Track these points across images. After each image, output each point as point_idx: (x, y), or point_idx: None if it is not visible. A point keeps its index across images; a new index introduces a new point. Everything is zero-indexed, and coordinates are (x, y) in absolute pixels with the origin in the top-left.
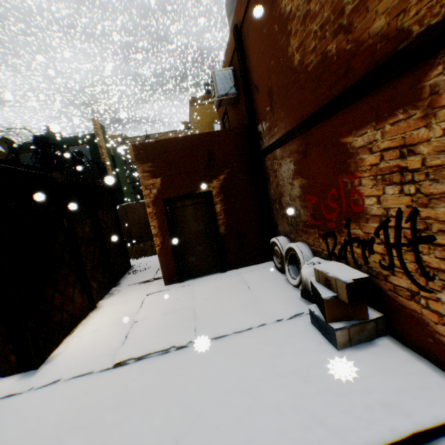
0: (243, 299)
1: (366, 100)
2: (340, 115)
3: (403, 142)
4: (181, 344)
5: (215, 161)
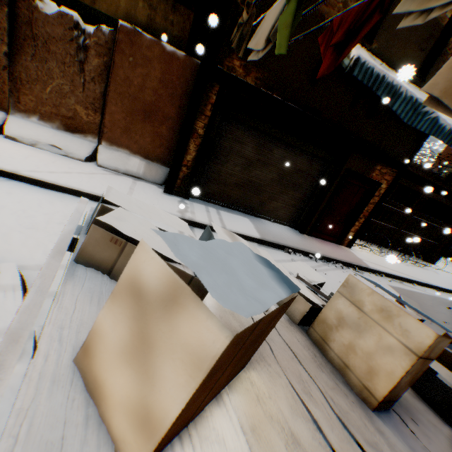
0: None
1: None
2: None
3: None
4: None
5: None
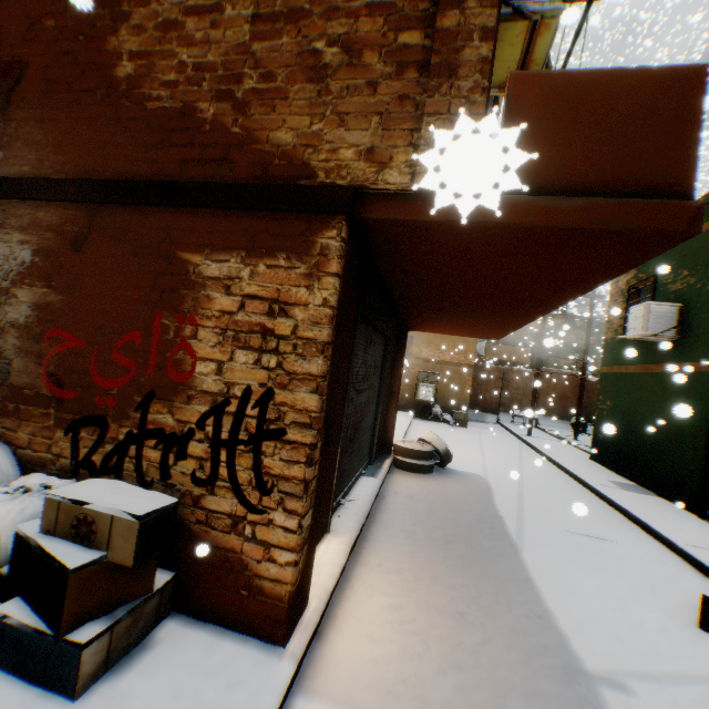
0: None
1: (243, 217)
2: (191, 213)
3: (279, 296)
4: None
5: None
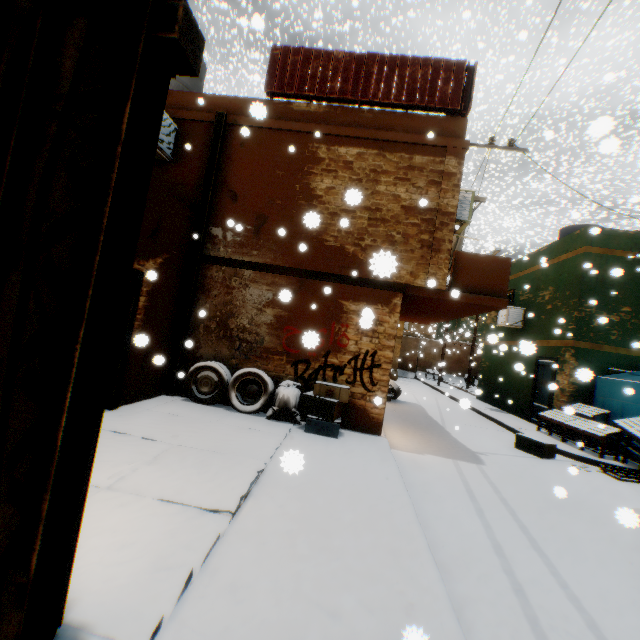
0: (224, 428)
1: (365, 290)
2: (344, 286)
3: (379, 319)
4: (263, 467)
5: (161, 235)
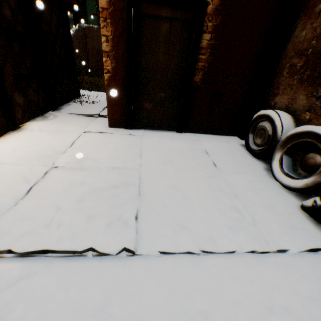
0: (210, 182)
1: None
2: None
3: None
4: (108, 250)
5: None
